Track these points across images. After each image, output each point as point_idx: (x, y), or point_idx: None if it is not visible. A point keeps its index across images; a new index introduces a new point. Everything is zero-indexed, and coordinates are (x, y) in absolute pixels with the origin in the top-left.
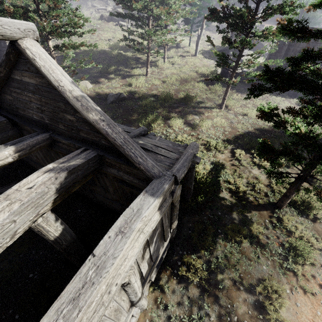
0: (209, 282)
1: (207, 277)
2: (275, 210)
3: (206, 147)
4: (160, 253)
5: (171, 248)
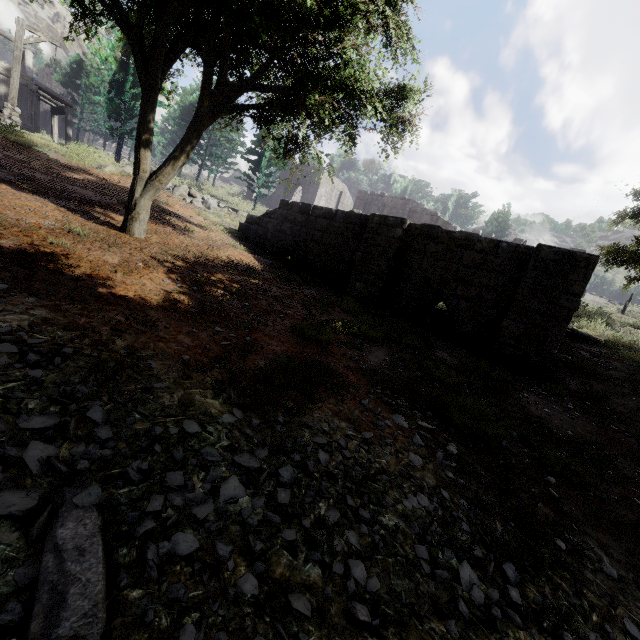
0: None
1: None
2: None
3: None
4: None
5: None
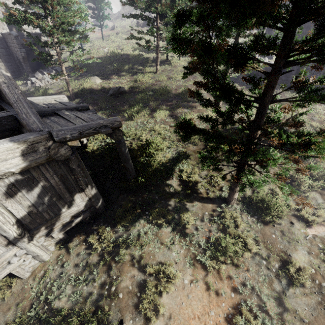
0: (111, 254)
1: (111, 249)
2: (222, 204)
3: (179, 137)
4: (62, 213)
5: (93, 218)
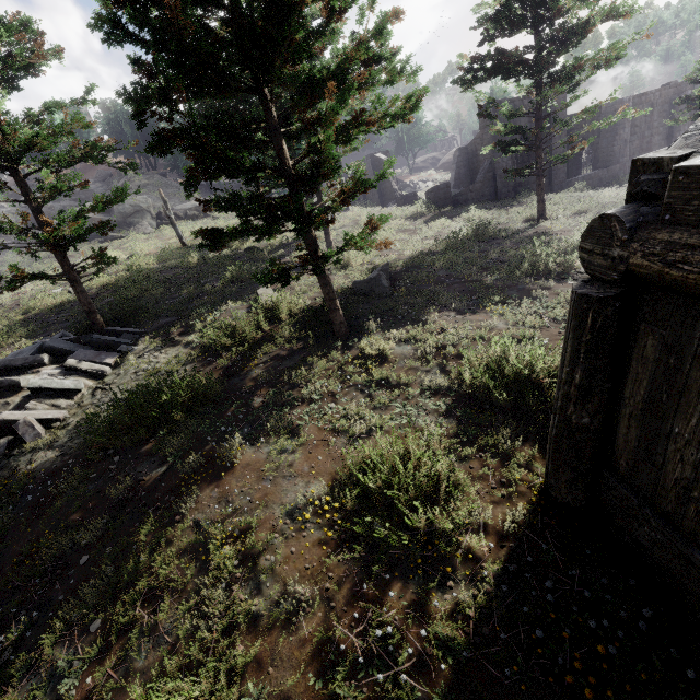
0: None
1: None
2: None
3: None
4: None
5: None
